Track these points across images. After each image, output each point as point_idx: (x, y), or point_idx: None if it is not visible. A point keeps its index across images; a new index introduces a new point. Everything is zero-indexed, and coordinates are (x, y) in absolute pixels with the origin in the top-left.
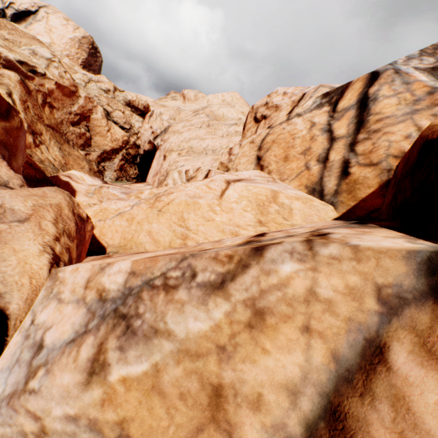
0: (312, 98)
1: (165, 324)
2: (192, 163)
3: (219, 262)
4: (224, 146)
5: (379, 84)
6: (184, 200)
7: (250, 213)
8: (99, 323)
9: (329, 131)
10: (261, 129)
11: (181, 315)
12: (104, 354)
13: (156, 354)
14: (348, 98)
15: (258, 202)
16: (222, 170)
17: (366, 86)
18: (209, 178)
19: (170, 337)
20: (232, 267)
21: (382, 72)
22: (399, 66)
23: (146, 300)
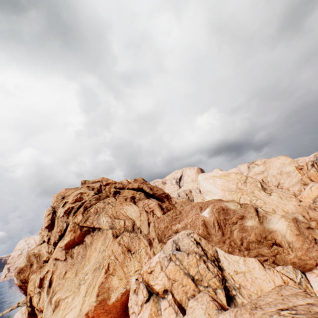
0: (309, 165)
1: (316, 200)
2: (296, 187)
3: (316, 196)
4: (298, 179)
5: (317, 164)
6: (306, 195)
7: (317, 190)
8: (313, 203)
9: (317, 171)
10: (303, 171)
11: (317, 199)
12: (315, 203)
13: (317, 201)
14: (315, 166)
15: (317, 188)
16: (304, 185)
17: (316, 164)
18: (305, 189)
19: (317, 200)
20: (317, 195)
21: (316, 162)
22: (317, 160)
23: (314, 200)
